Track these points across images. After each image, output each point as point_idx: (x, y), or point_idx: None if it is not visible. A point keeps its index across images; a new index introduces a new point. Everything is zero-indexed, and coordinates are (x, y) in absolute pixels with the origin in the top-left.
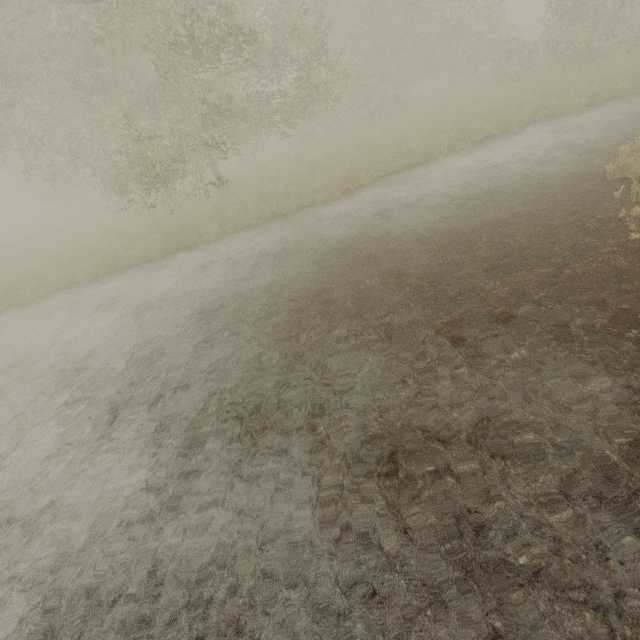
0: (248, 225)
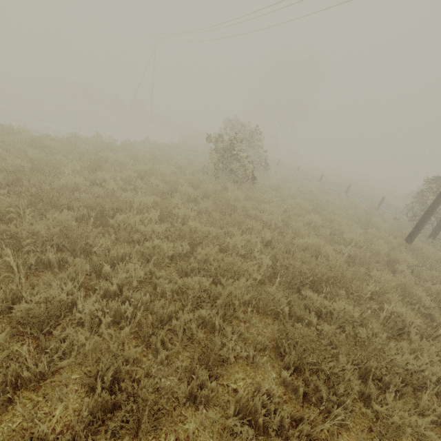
0: None
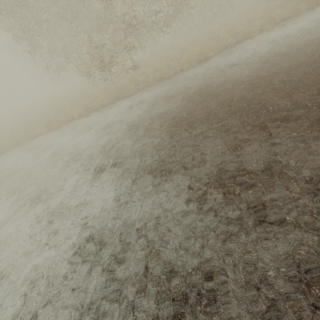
0: (149, 85)
